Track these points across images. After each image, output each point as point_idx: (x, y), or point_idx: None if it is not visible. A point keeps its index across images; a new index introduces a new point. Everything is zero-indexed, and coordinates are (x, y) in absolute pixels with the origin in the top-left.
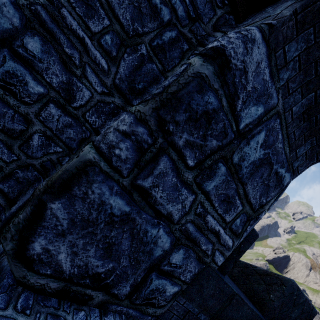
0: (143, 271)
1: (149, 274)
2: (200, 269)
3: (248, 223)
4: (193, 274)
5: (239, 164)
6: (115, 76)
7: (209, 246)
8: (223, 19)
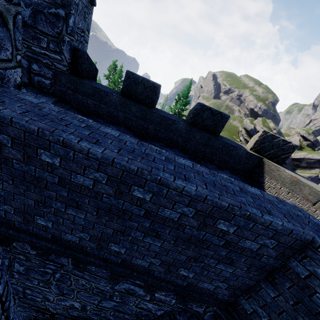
0: (27, 73)
1: (30, 74)
2: (53, 72)
3: (60, 45)
4: (52, 74)
5: (24, 21)
6: None
7: (47, 61)
8: None
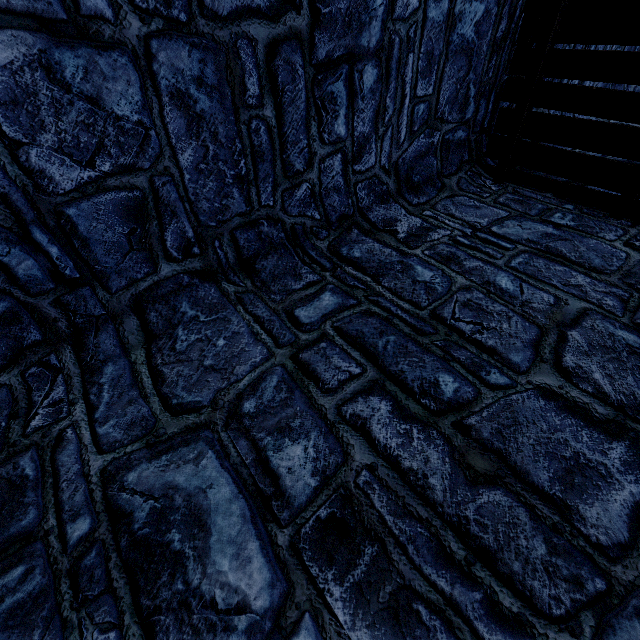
0: None
1: None
2: None
3: None
4: None
5: None
6: (597, 84)
7: None
8: (638, 88)
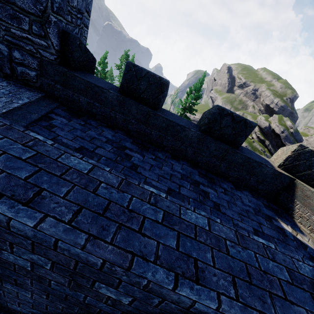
0: (7, 62)
1: (12, 64)
2: (39, 62)
3: (45, 27)
4: (37, 64)
5: None
6: None
7: (30, 47)
8: None
